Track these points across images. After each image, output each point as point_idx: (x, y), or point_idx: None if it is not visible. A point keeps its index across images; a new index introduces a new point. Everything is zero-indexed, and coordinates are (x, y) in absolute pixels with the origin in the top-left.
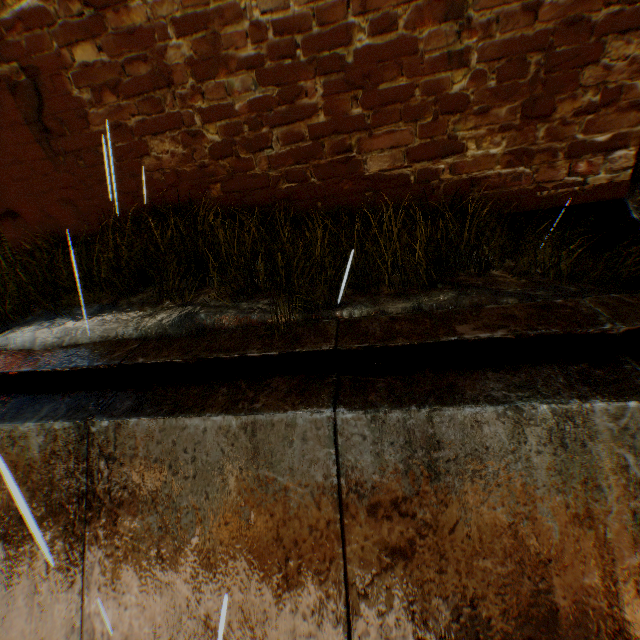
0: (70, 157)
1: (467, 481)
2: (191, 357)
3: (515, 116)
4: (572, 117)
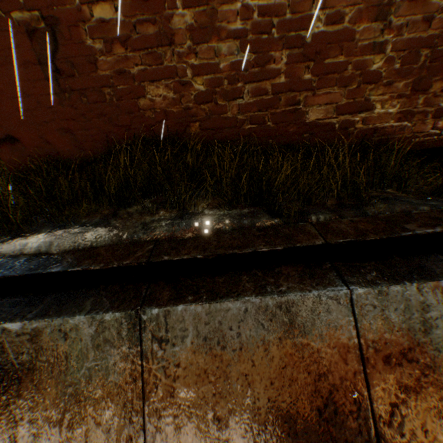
0: (74, 94)
1: None
2: (211, 253)
3: (407, 88)
4: (439, 92)
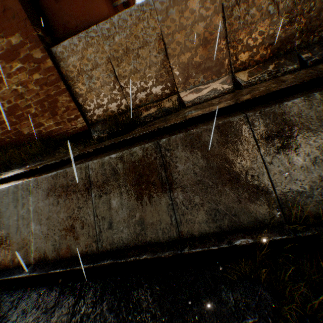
0: None
1: (1, 204)
2: None
3: (50, 115)
4: (63, 113)
